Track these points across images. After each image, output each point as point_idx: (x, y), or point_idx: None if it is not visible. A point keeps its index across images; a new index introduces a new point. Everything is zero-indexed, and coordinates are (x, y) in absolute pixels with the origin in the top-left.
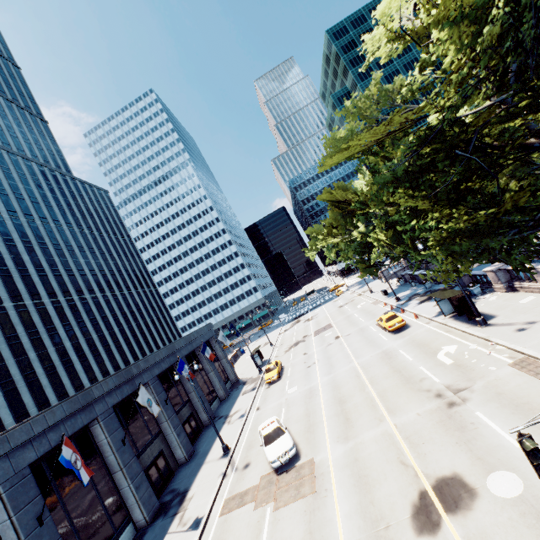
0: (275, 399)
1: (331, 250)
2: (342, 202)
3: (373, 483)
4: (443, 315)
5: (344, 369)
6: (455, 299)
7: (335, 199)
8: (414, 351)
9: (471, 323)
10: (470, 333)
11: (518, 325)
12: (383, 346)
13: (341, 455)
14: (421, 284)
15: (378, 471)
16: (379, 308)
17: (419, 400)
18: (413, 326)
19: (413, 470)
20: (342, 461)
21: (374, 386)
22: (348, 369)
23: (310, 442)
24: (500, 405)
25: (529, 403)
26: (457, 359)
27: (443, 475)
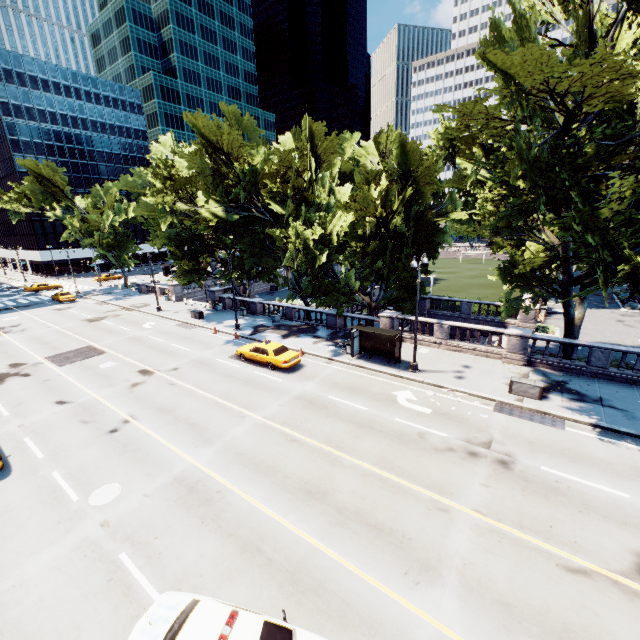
0: (44, 536)
1: (166, 216)
2: (224, 151)
3: (594, 635)
4: (344, 355)
5: (244, 431)
6: (371, 338)
7: (216, 138)
8: (357, 397)
9: (396, 367)
10: (409, 378)
11: (450, 373)
12: (288, 390)
13: (465, 611)
14: (256, 315)
15: (568, 606)
16: (204, 334)
17: (458, 464)
18: (311, 365)
19: (601, 575)
20: (487, 626)
21: (354, 454)
22: (254, 428)
23: (346, 619)
24: (549, 455)
25: (567, 449)
26: (433, 407)
27: (636, 564)
